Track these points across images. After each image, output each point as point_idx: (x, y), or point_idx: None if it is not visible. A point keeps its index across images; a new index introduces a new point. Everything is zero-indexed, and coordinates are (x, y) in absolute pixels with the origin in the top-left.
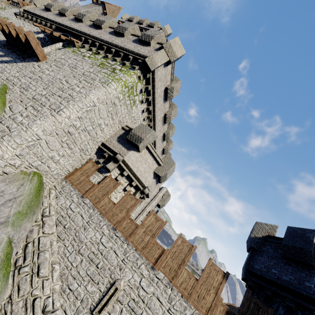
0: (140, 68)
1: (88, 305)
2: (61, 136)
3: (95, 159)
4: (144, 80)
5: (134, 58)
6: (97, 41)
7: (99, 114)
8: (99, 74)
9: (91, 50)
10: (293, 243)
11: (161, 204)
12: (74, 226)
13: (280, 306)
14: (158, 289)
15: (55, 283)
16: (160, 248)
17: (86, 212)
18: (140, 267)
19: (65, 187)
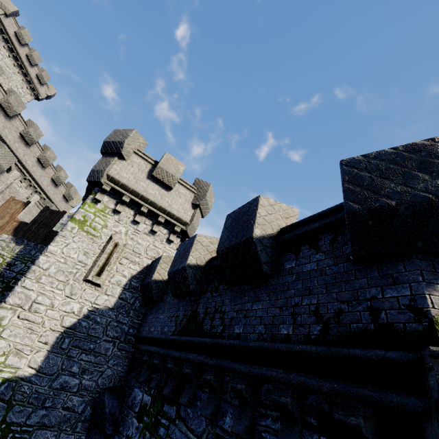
0: None
1: None
2: None
3: None
4: None
5: None
6: None
7: None
8: None
9: None
10: None
11: None
12: None
13: None
14: None
15: None
16: None
17: None
18: None
19: None
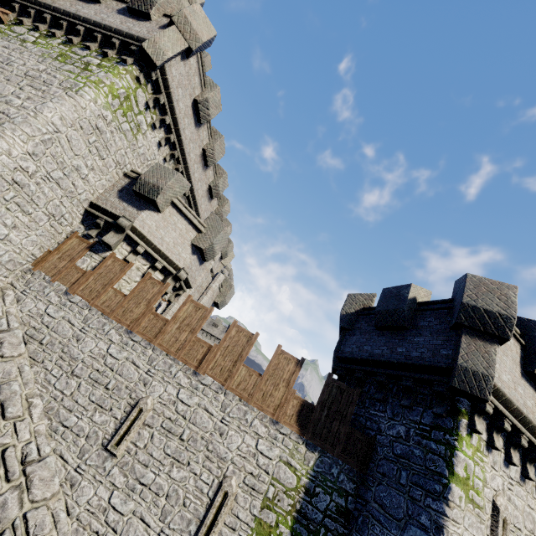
0: (137, 62)
1: (99, 441)
2: (1, 190)
3: (82, 232)
4: (149, 85)
5: (122, 43)
6: (47, 11)
7: (72, 149)
8: (58, 74)
9: (38, 30)
10: (387, 306)
11: (220, 300)
12: (59, 338)
13: (372, 387)
14: (206, 397)
15: (37, 423)
16: (205, 346)
17: (77, 315)
18: (176, 375)
19: (32, 283)
